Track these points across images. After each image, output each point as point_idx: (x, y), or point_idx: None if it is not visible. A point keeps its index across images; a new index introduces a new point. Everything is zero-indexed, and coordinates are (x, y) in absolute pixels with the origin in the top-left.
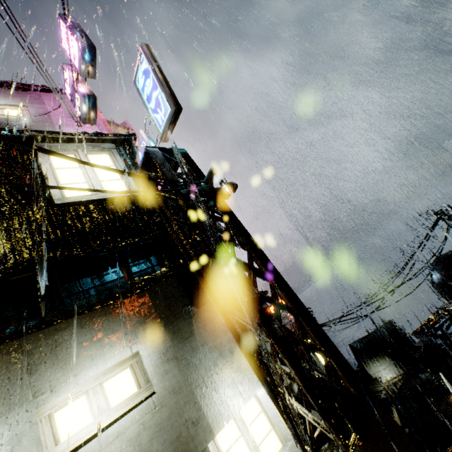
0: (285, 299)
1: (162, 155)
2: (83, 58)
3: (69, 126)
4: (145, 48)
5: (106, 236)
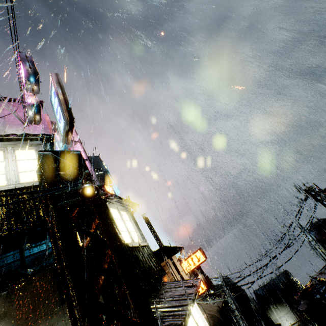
0: (133, 307)
1: (53, 158)
2: (28, 80)
3: (18, 125)
4: (53, 76)
5: (3, 224)
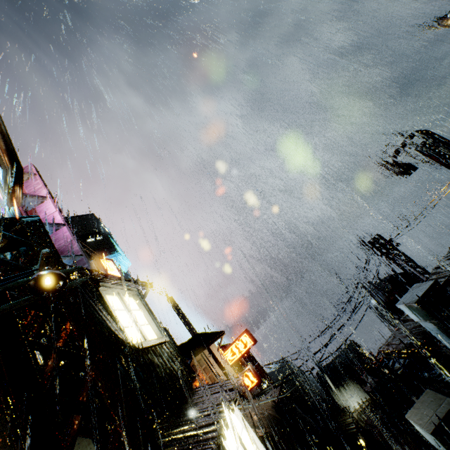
0: None
1: None
2: None
3: None
4: None
5: None
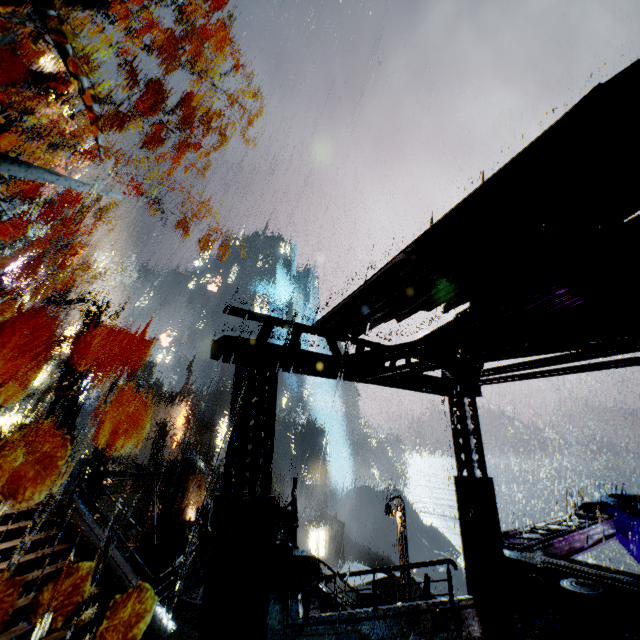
0: None
1: None
2: None
3: None
4: None
5: None
